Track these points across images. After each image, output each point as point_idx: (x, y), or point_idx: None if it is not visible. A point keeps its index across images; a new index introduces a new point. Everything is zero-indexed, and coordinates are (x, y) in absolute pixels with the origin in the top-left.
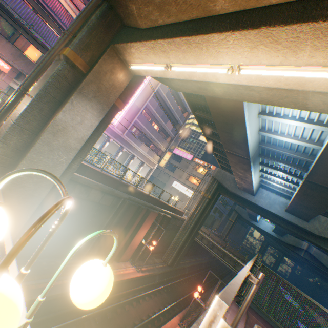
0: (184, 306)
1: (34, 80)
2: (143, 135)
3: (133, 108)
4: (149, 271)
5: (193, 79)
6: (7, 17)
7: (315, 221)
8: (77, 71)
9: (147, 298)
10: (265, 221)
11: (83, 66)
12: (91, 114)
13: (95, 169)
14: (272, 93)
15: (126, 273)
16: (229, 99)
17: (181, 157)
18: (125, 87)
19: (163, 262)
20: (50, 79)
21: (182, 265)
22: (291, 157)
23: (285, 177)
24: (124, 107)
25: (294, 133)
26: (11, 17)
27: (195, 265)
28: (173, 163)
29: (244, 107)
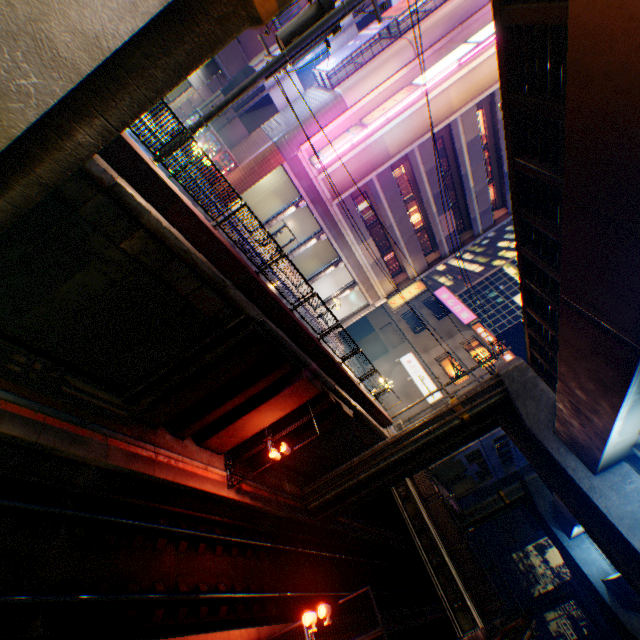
0: (296, 612)
1: None
2: (377, 223)
3: (375, 150)
4: (256, 498)
5: None
6: None
7: None
8: None
9: (219, 549)
10: (593, 548)
11: None
12: None
13: (193, 213)
14: None
15: (198, 476)
16: None
17: (447, 310)
18: None
19: (300, 496)
20: None
21: (339, 526)
22: None
23: None
24: (353, 136)
25: None
26: None
27: (371, 540)
28: (424, 315)
29: None
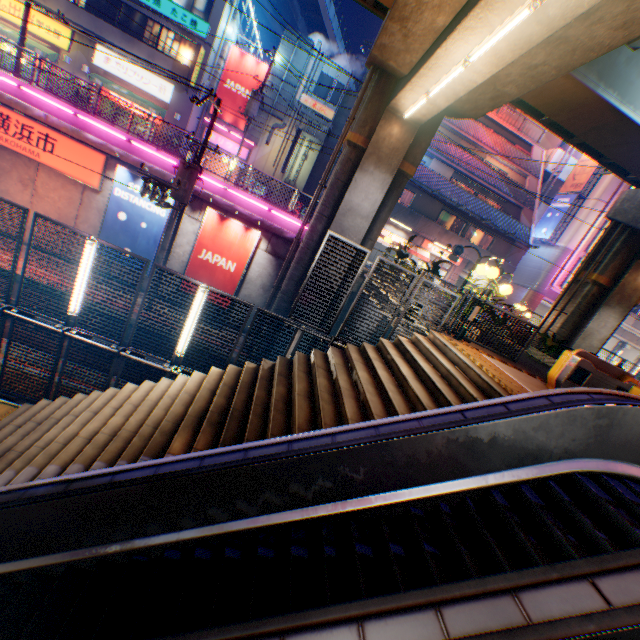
0: None
1: (567, 302)
2: None
3: None
4: None
5: None
6: (460, 217)
7: None
8: (600, 288)
9: None
10: None
11: (606, 283)
12: (611, 318)
13: None
14: None
15: None
16: None
17: None
18: None
19: None
20: (579, 299)
21: None
22: None
23: None
24: None
25: None
26: (463, 215)
27: None
28: None
29: None
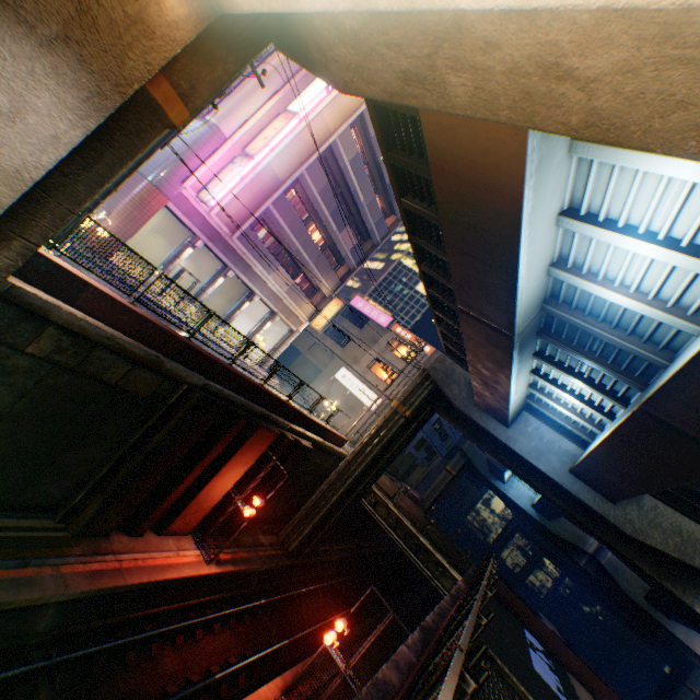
0: (308, 649)
1: None
2: (283, 248)
3: (265, 178)
4: (238, 563)
5: (378, 5)
6: None
7: (632, 505)
8: None
9: (217, 627)
10: (521, 484)
11: None
12: (53, 98)
13: (109, 296)
14: (635, 87)
15: (173, 565)
16: (488, 120)
17: (367, 318)
18: (186, 46)
19: (279, 543)
20: None
21: (322, 555)
22: (613, 348)
23: (586, 394)
24: (241, 168)
25: (639, 284)
26: None
27: (353, 556)
28: (347, 327)
29: (526, 173)
